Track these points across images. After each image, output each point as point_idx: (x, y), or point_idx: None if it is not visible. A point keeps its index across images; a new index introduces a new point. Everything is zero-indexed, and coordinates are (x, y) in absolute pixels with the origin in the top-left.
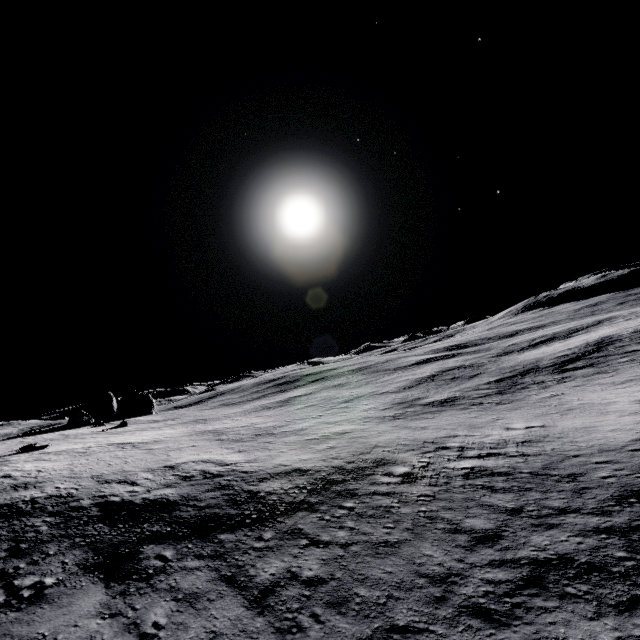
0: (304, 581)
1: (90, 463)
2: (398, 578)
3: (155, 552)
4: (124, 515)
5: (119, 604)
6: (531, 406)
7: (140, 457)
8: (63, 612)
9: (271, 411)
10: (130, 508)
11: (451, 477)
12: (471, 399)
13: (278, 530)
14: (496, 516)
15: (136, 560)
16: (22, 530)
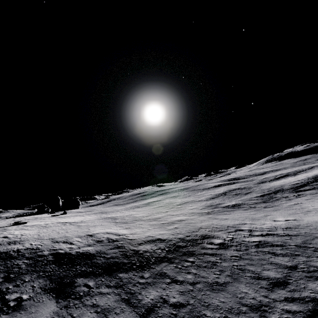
0: (171, 304)
1: (48, 232)
2: (229, 306)
3: (83, 282)
4: (66, 260)
5: (64, 313)
6: (284, 209)
7: (74, 229)
8: (32, 316)
9: (140, 208)
10: (69, 257)
11: (248, 246)
12: (249, 205)
13: (152, 273)
14: (281, 270)
15: (73, 287)
16: (11, 266)
